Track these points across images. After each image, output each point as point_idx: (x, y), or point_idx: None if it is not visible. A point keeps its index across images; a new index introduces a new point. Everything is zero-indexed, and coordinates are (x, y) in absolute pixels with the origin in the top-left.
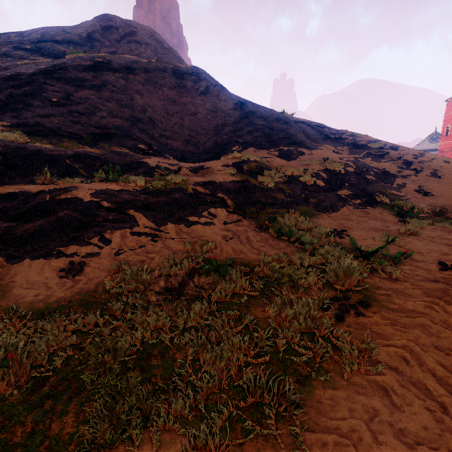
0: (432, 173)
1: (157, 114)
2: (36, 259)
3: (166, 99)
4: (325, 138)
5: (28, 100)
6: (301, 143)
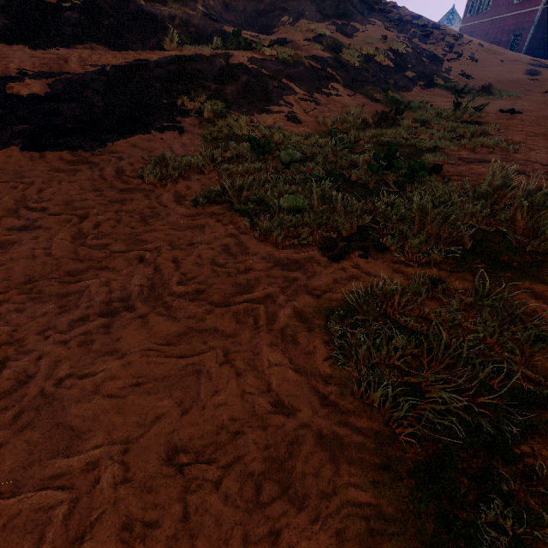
0: (471, 57)
1: None
2: (261, 114)
3: None
4: (370, 10)
5: None
6: (352, 16)
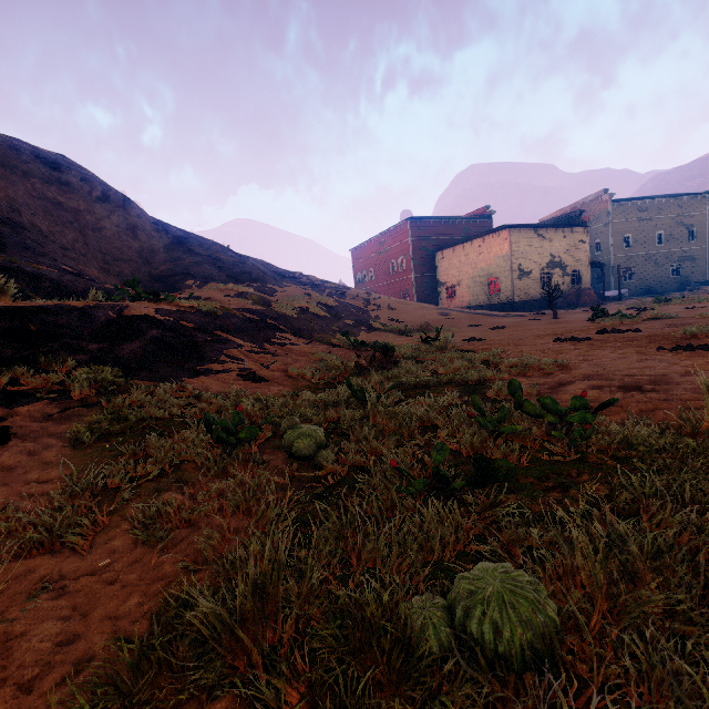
0: (389, 307)
1: (39, 220)
2: (195, 378)
3: (44, 198)
4: (281, 277)
5: None
6: (266, 280)
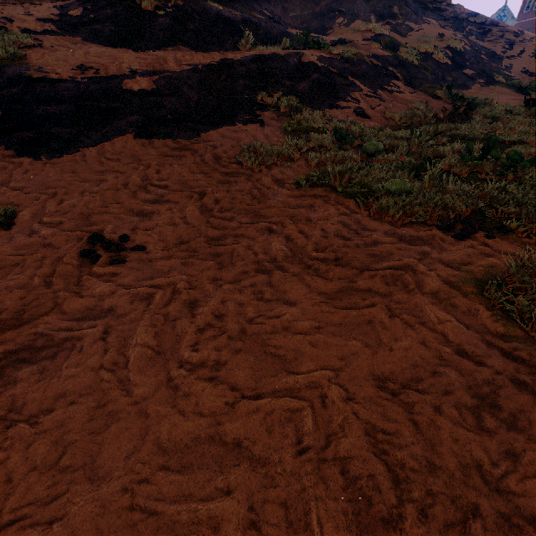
0: (534, 53)
1: None
2: (331, 109)
3: None
4: (424, 9)
5: None
6: (406, 15)
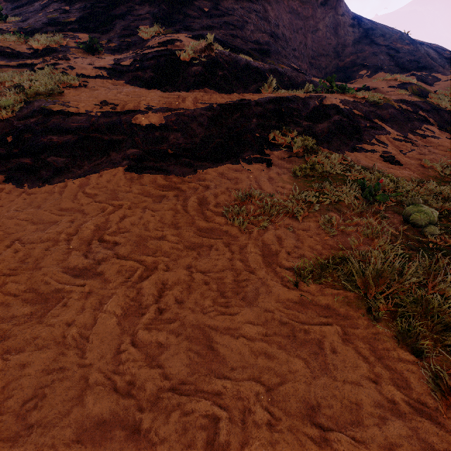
0: None
1: (286, 30)
2: (352, 152)
3: (291, 12)
4: None
5: (185, 10)
6: (433, 68)
